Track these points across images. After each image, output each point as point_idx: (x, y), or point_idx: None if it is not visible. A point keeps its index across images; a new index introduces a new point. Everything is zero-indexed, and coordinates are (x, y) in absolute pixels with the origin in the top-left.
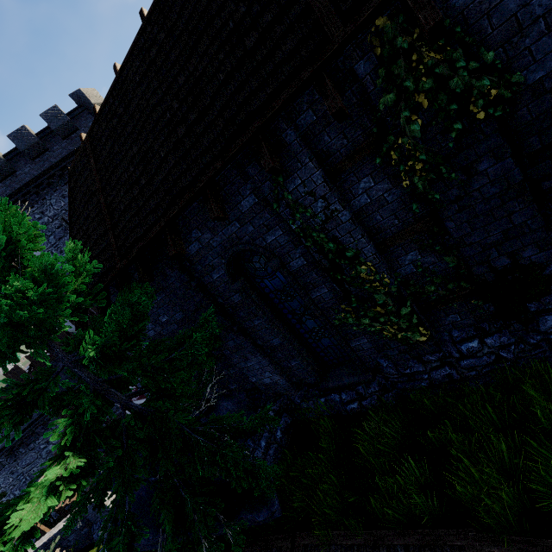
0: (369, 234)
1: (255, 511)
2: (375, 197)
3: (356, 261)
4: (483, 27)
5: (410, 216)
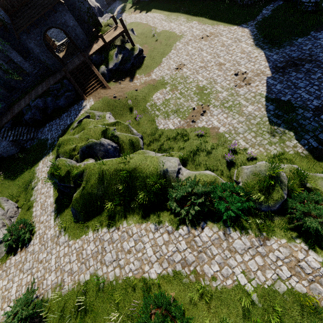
0: (3, 61)
1: (2, 105)
2: (1, 55)
3: (3, 65)
4: (4, 37)
5: (8, 58)
